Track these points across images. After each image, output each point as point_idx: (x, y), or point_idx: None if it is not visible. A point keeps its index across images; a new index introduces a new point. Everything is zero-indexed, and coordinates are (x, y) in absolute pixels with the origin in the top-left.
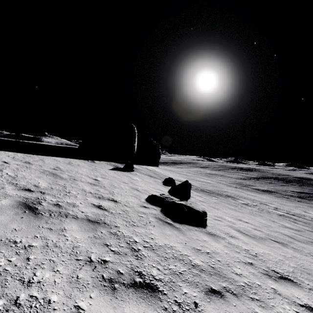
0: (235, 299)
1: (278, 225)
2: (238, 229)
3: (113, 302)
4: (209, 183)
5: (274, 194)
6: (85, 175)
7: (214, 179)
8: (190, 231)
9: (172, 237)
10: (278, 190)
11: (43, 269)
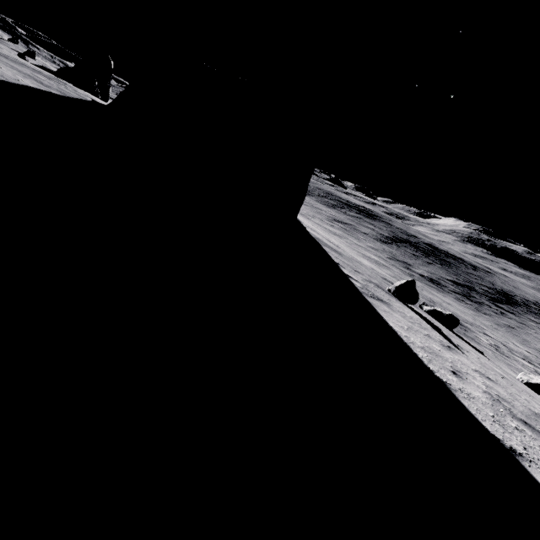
0: None
1: None
2: None
3: None
4: (386, 267)
5: (449, 293)
6: None
7: (364, 244)
8: None
9: None
10: (437, 278)
11: None
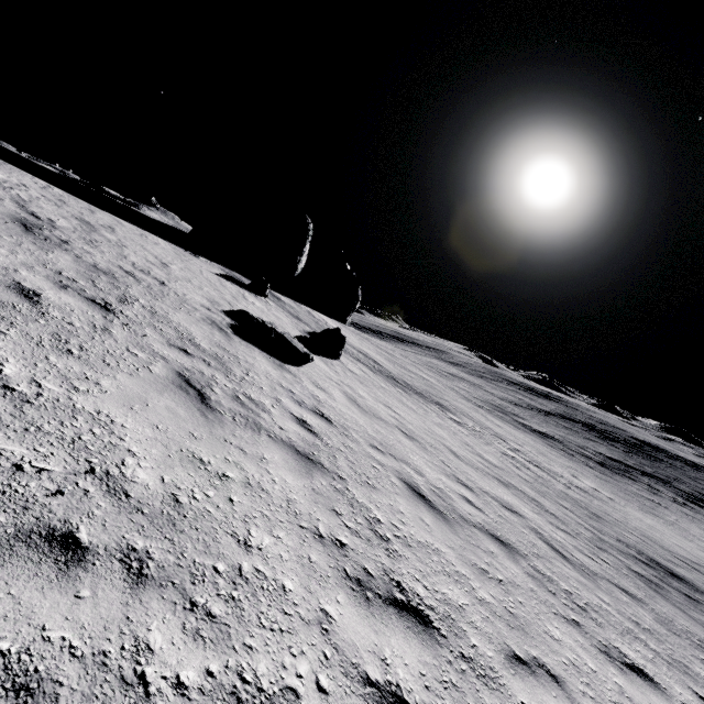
0: (204, 364)
1: (467, 448)
2: (356, 399)
3: (54, 288)
4: (427, 380)
5: (548, 441)
6: (153, 254)
7: (449, 382)
8: (248, 347)
9: (202, 330)
10: (569, 441)
11: (2, 248)
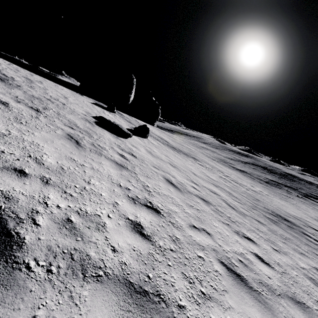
0: (79, 133)
1: (202, 173)
2: (151, 152)
3: (14, 102)
4: (190, 149)
5: (243, 173)
6: (60, 93)
7: (201, 150)
8: (102, 130)
9: (81, 122)
10: (253, 173)
11: None
